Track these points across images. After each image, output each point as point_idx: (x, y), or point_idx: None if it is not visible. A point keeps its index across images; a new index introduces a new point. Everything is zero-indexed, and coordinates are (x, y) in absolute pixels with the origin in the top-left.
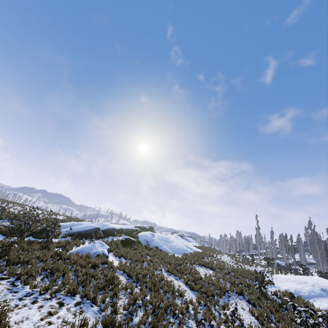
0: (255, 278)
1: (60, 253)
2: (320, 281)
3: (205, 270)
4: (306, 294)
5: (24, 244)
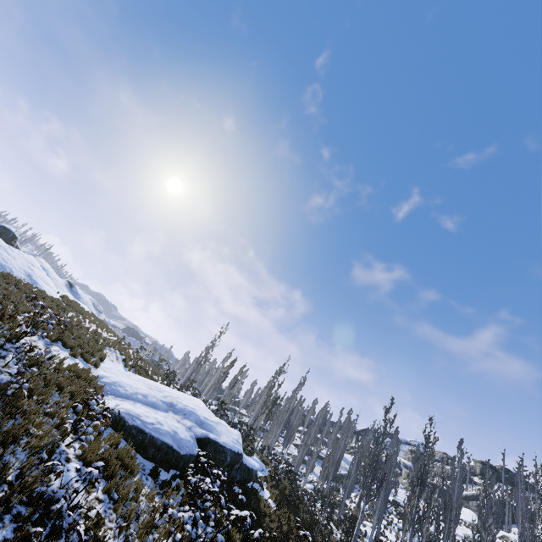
0: (59, 336)
1: None
2: (186, 399)
3: None
4: (124, 392)
5: None
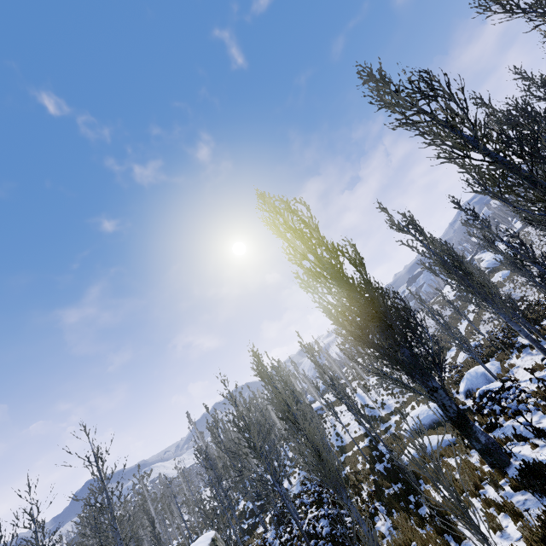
0: None
1: (508, 277)
2: None
3: (545, 239)
4: None
5: (496, 286)
